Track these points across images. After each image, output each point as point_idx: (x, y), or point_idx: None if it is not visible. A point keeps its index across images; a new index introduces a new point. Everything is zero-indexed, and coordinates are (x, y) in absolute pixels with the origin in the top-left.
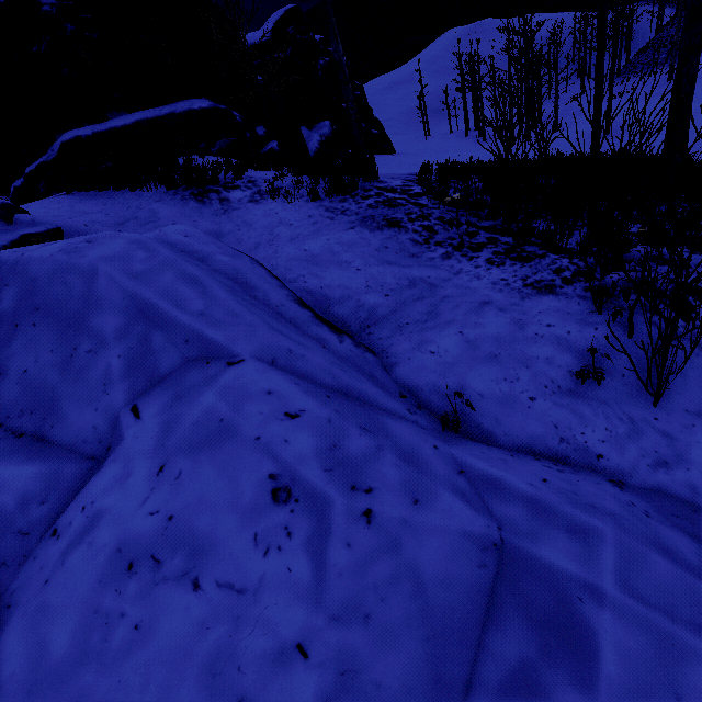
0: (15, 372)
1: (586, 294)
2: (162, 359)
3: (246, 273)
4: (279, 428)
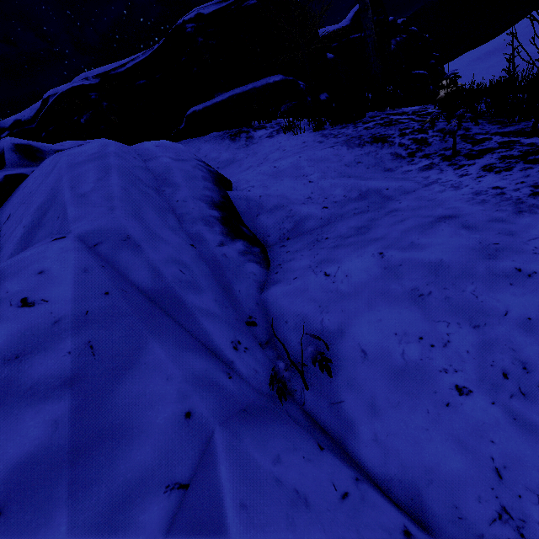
0: (3, 235)
1: None
2: (40, 232)
3: (173, 172)
4: None
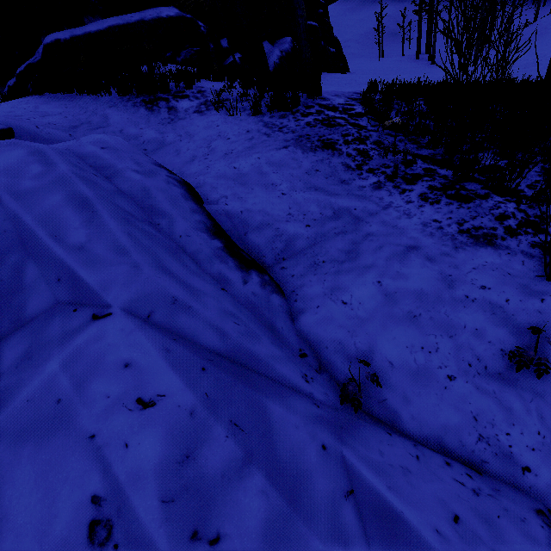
0: None
1: (533, 251)
2: (32, 297)
3: (154, 195)
4: (122, 423)
